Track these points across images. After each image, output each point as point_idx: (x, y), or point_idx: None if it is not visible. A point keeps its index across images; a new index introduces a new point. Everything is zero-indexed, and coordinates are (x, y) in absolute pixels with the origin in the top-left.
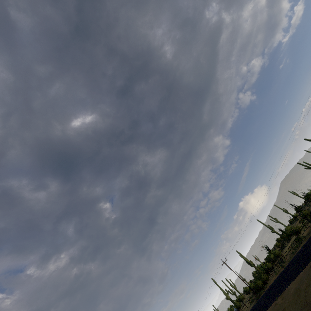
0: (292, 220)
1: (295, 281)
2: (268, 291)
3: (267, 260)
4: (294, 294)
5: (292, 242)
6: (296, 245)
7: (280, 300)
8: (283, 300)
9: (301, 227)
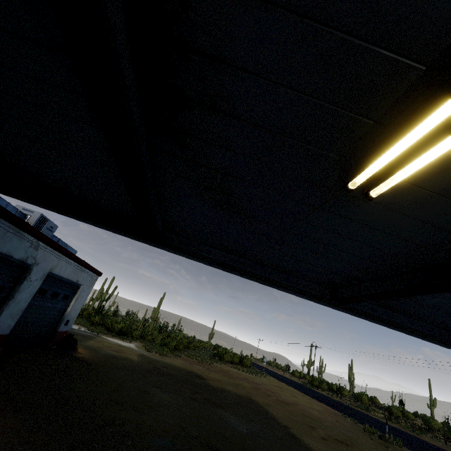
0: None
1: (296, 390)
2: (305, 387)
3: None
4: (280, 386)
5: None
6: (357, 405)
7: (282, 384)
8: (281, 384)
9: None
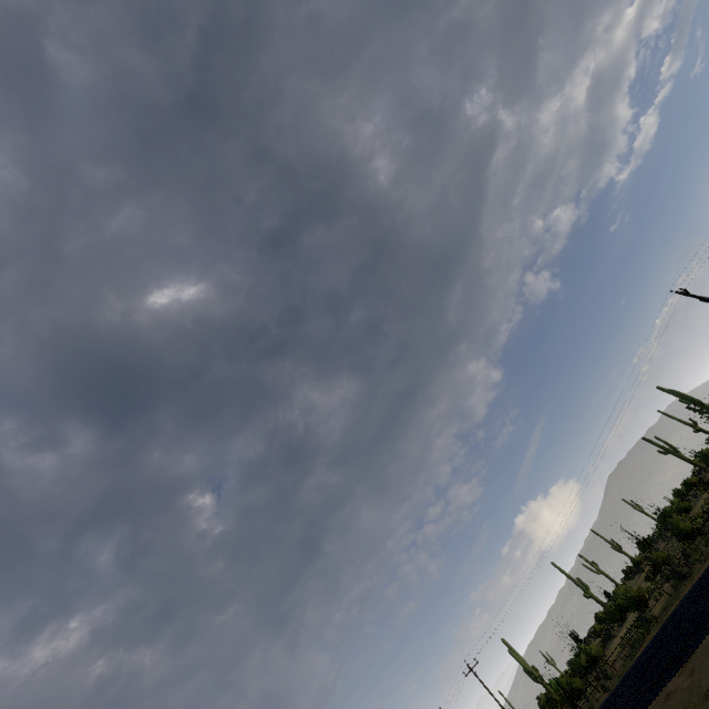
0: (631, 571)
1: None
2: None
3: (572, 667)
4: None
5: (629, 626)
6: (636, 637)
7: None
8: None
9: (649, 591)
